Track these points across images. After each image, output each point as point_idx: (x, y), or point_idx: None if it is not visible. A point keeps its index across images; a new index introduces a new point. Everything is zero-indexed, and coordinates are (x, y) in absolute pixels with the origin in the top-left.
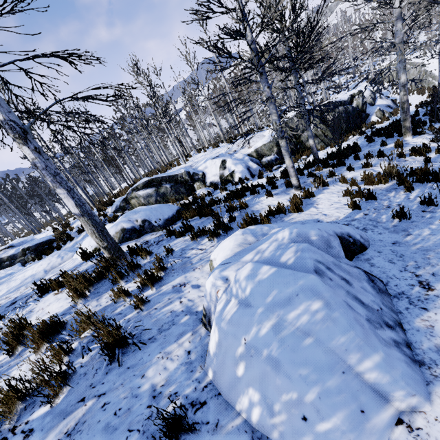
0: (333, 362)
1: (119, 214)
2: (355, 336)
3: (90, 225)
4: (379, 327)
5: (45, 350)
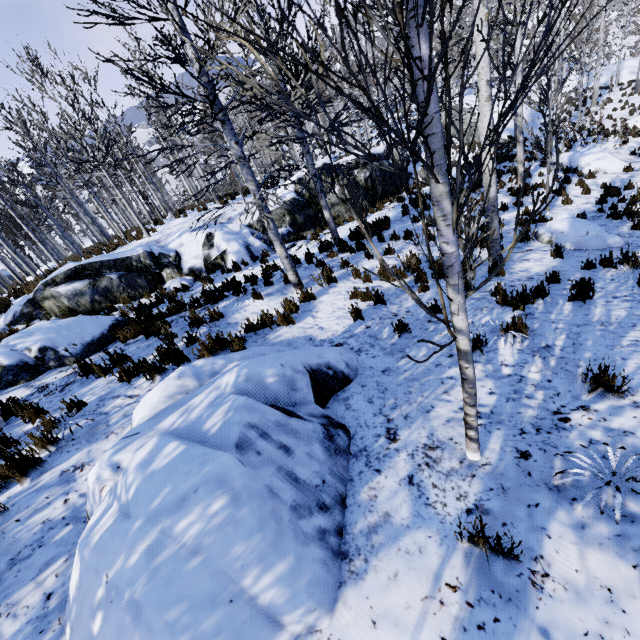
0: (221, 589)
1: (21, 328)
2: (260, 541)
3: None
4: (307, 514)
5: None
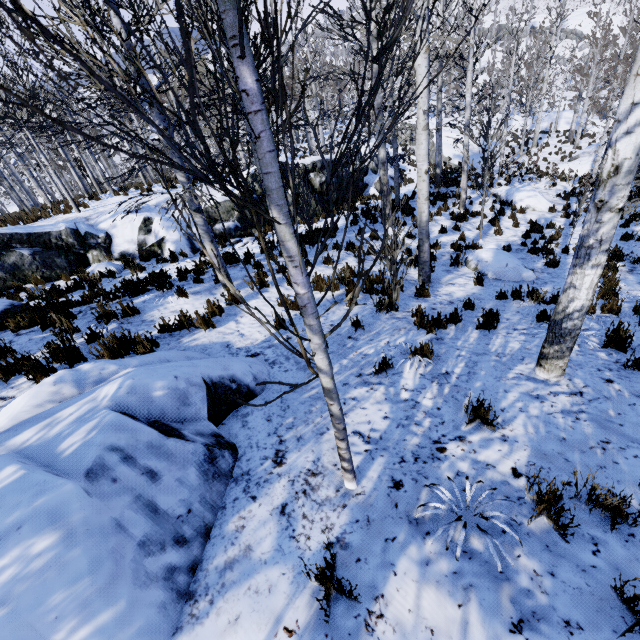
0: None
1: None
2: (88, 586)
3: None
4: (157, 551)
5: None
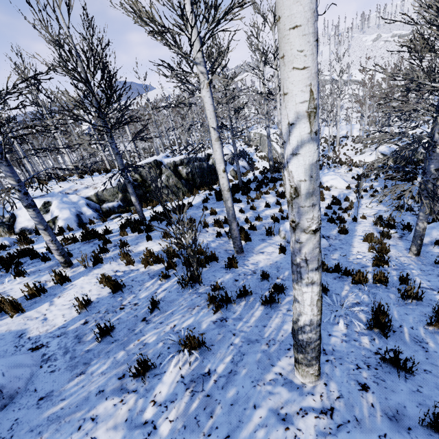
0: None
1: None
2: None
3: None
4: None
5: None
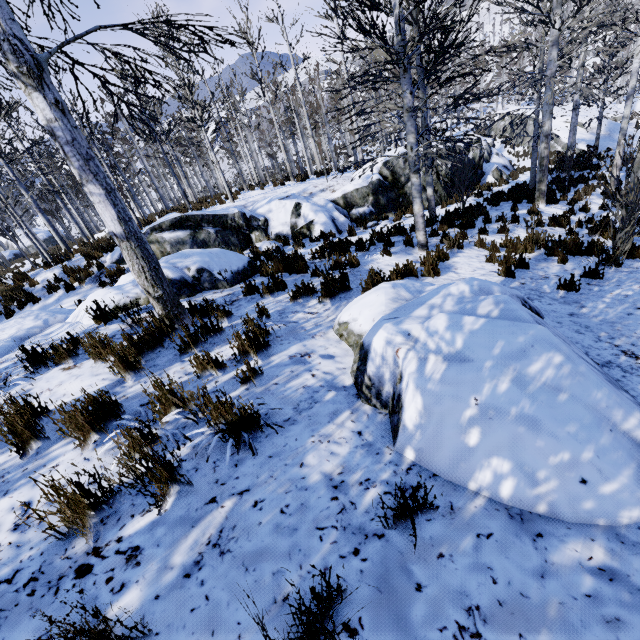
0: (598, 420)
1: (125, 267)
2: (609, 393)
3: (138, 256)
4: (619, 389)
5: (93, 445)
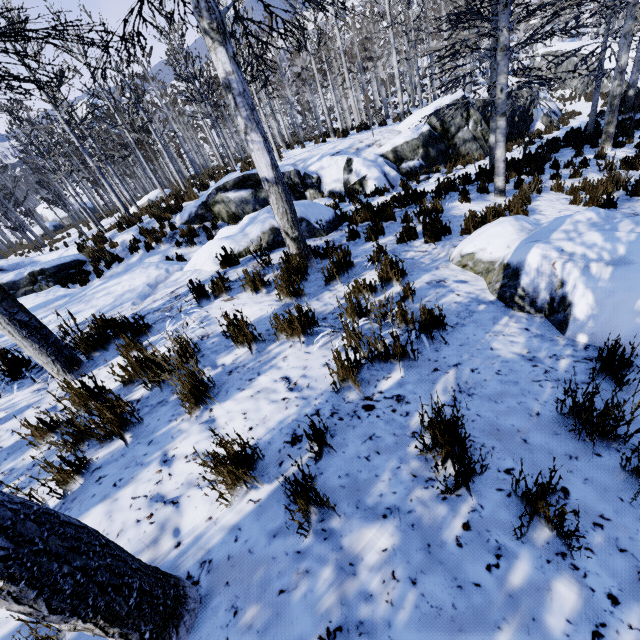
0: None
1: (195, 227)
2: None
3: (283, 200)
4: None
5: (304, 344)
